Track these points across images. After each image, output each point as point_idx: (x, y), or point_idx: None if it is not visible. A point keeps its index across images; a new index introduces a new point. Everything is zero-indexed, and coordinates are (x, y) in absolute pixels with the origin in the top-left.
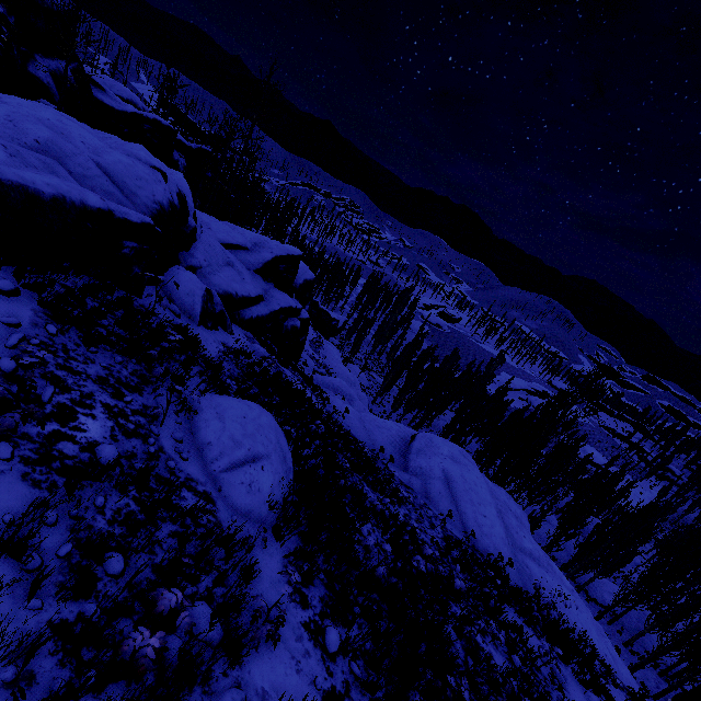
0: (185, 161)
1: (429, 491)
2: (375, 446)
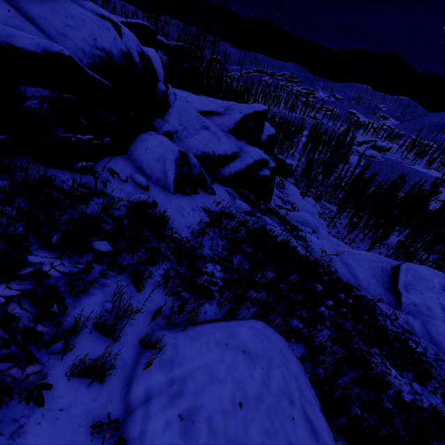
0: (167, 57)
1: (433, 334)
2: (357, 281)
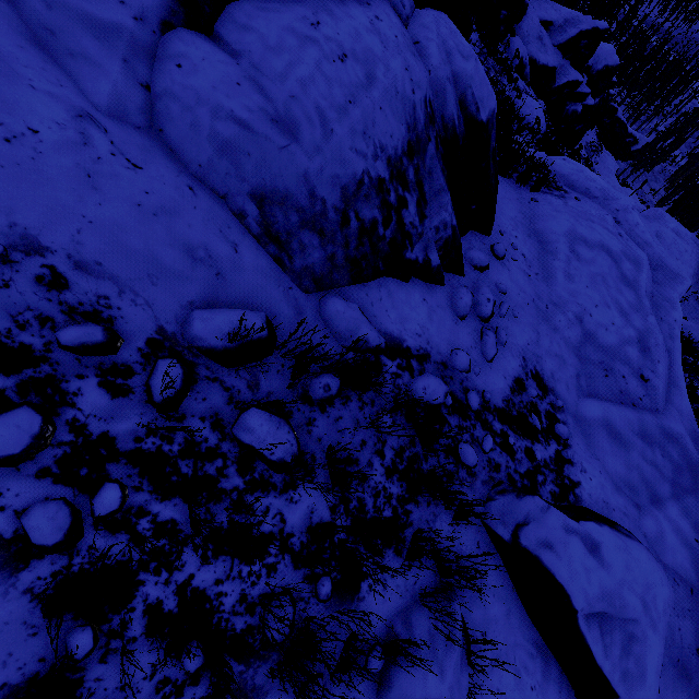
0: None
1: None
2: None
